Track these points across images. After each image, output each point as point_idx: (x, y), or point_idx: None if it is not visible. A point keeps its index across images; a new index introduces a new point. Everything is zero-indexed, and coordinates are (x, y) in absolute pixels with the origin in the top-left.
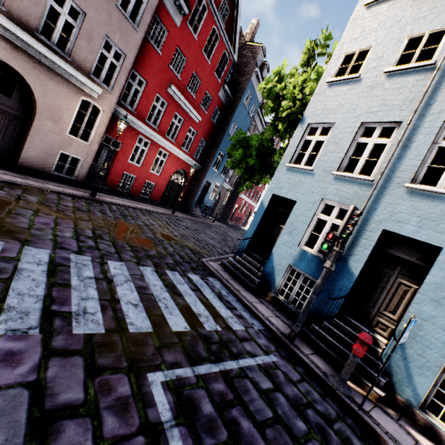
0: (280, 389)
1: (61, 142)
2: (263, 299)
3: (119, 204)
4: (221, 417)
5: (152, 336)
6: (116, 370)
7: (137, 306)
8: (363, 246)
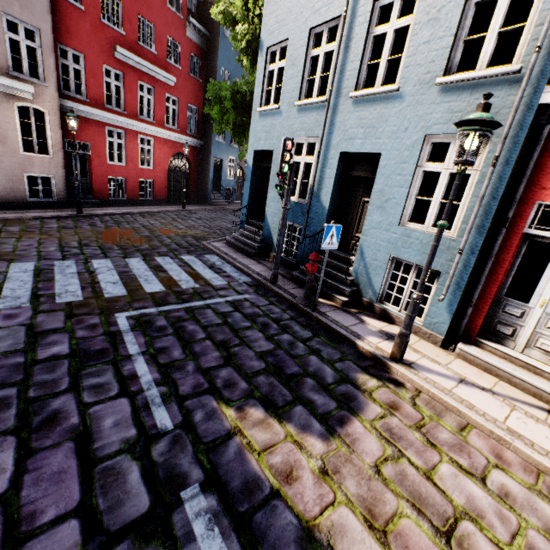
0: (240, 311)
1: (20, 164)
2: (265, 261)
3: (112, 213)
4: (172, 326)
5: (126, 297)
6: (90, 314)
7: (116, 283)
8: (328, 177)
